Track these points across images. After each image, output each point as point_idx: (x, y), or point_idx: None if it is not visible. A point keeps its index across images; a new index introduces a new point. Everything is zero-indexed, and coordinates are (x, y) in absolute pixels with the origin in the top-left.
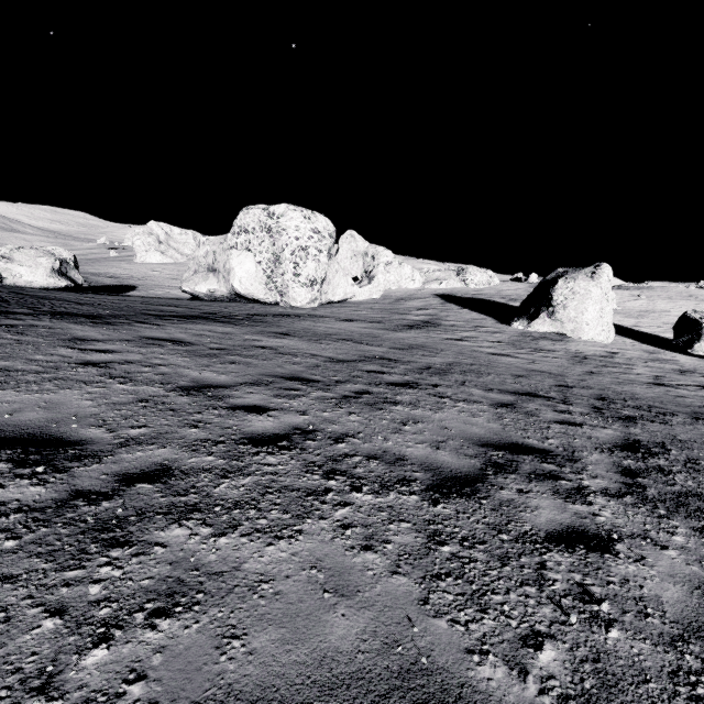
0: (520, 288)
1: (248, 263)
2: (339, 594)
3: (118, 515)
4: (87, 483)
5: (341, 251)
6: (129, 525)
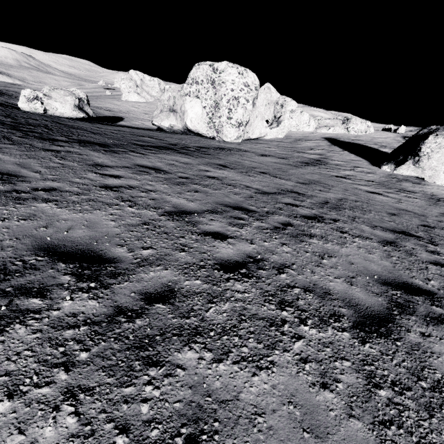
0: (390, 137)
1: (196, 107)
2: (314, 435)
3: (148, 333)
4: (123, 300)
5: (259, 99)
6: (156, 344)
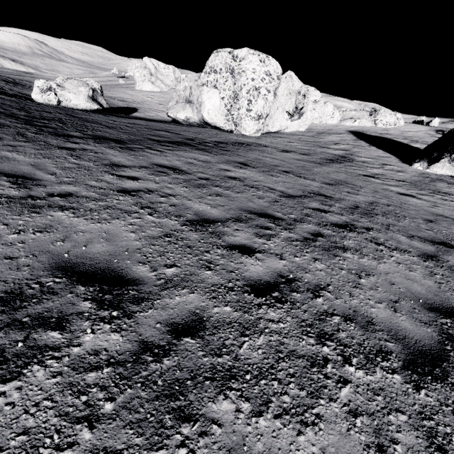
0: (421, 131)
1: (214, 98)
2: None
3: (177, 377)
4: (148, 333)
5: (279, 89)
6: (188, 391)
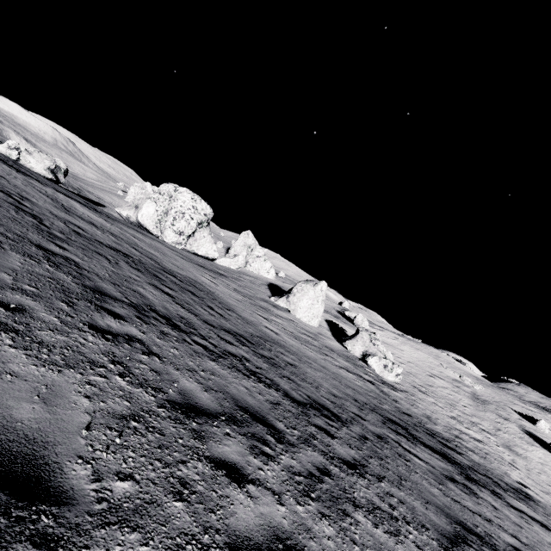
0: (331, 305)
1: (151, 208)
2: None
3: None
4: None
5: (239, 240)
6: None
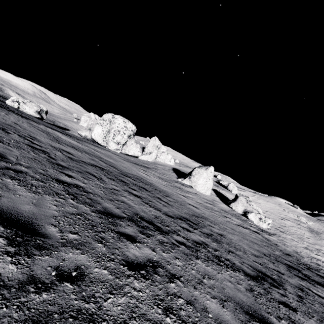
0: None
1: (99, 129)
2: None
3: None
4: None
5: (150, 143)
6: None
